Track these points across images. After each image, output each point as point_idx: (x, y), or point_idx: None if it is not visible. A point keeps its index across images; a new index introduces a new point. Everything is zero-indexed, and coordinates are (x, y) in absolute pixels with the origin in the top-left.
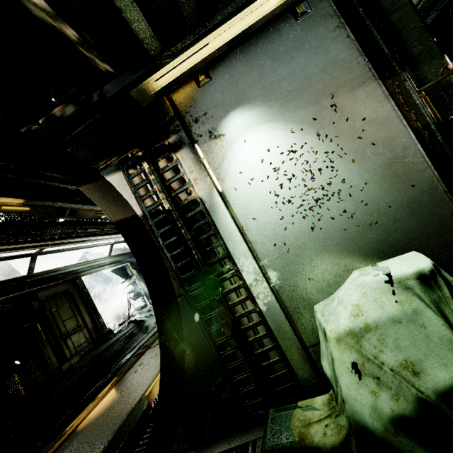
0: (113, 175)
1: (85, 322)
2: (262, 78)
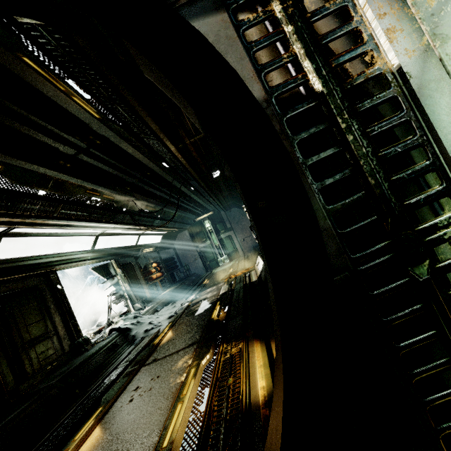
0: (207, 18)
1: (56, 328)
2: None
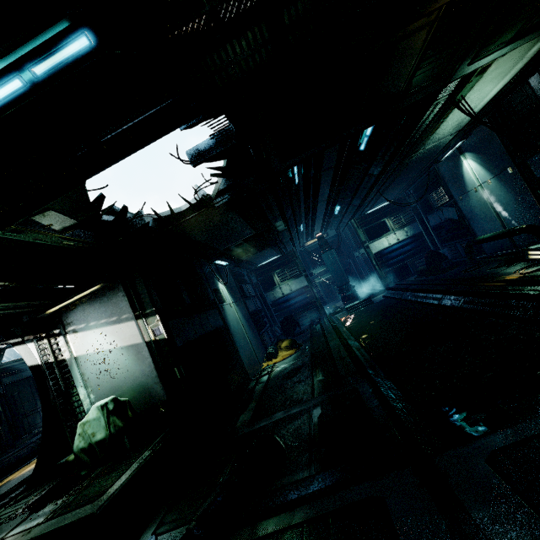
0: (31, 344)
1: None
2: (95, 311)
